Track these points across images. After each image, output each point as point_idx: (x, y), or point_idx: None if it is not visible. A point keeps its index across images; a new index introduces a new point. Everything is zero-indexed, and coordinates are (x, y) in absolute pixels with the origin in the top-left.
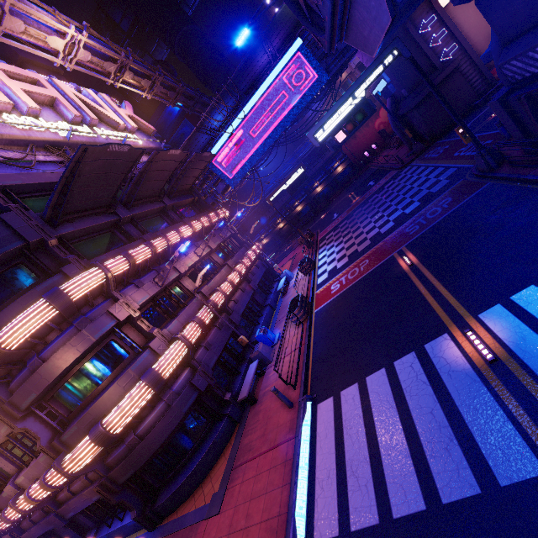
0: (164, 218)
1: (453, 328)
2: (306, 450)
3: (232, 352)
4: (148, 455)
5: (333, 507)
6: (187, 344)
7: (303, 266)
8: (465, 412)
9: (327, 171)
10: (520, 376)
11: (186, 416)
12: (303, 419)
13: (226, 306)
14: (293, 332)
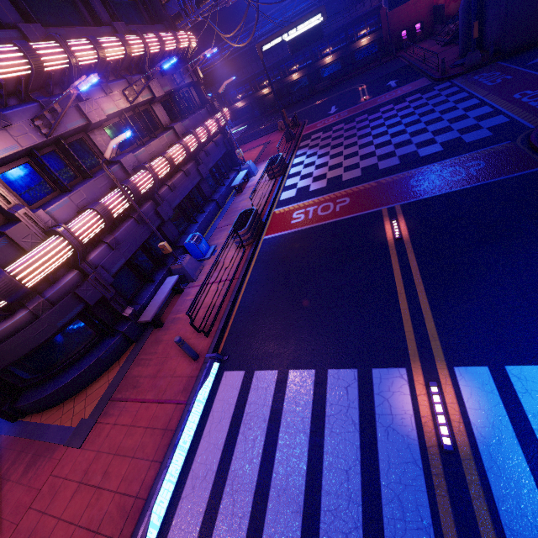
0: (78, 4)
1: (416, 366)
2: (192, 428)
3: (150, 253)
4: (0, 365)
5: (196, 521)
6: (73, 244)
7: (271, 168)
8: (387, 499)
9: (349, 36)
10: (475, 494)
11: (64, 327)
12: (203, 385)
13: (155, 193)
14: (231, 254)
